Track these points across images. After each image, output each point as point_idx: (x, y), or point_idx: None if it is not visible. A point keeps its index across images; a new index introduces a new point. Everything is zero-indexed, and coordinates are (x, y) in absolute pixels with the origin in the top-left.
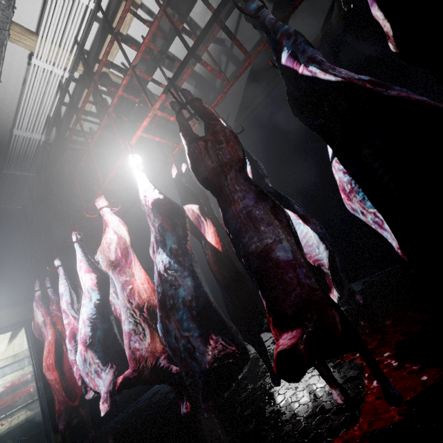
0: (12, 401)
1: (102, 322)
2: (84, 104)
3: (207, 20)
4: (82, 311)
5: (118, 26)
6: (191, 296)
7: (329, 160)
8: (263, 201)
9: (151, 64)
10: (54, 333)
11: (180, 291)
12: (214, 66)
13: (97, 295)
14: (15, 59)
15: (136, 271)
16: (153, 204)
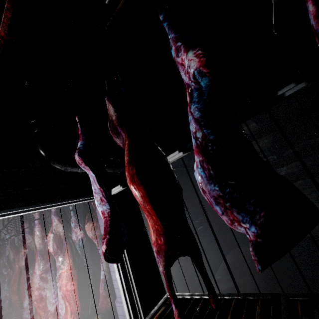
0: None
1: None
2: None
3: None
4: None
5: None
6: None
7: None
8: None
9: None
10: None
11: None
12: None
13: None
14: None
15: None
16: None
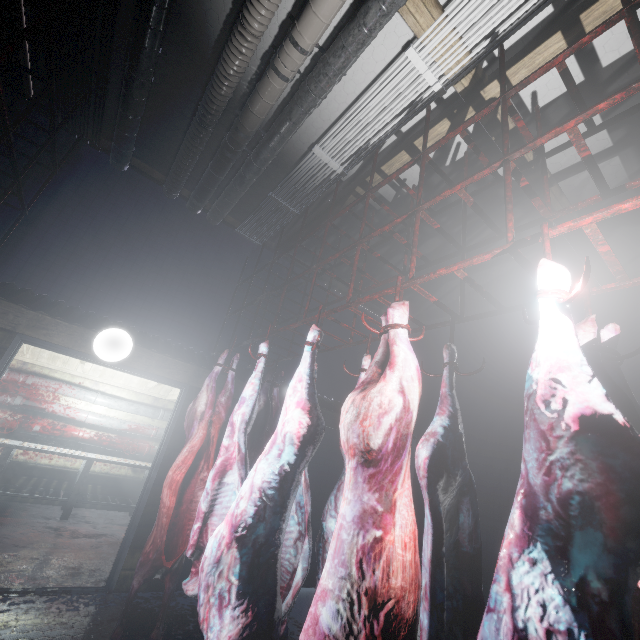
0: (126, 446)
1: (275, 512)
2: (452, 134)
3: None
4: (258, 465)
5: None
6: None
7: None
8: None
9: None
10: (204, 438)
11: None
12: None
13: (293, 454)
14: (384, 45)
15: (403, 501)
16: (588, 422)
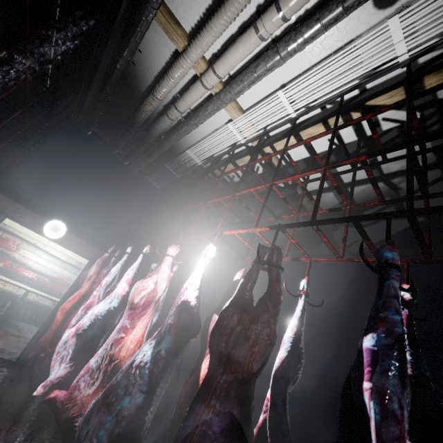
0: (53, 288)
1: (99, 327)
2: (231, 171)
3: (392, 167)
4: (99, 304)
5: (291, 146)
6: (128, 413)
7: (438, 388)
8: (228, 441)
9: (312, 167)
10: (88, 289)
11: (126, 398)
12: (372, 200)
13: (117, 303)
14: (220, 117)
15: (139, 326)
16: (182, 302)
